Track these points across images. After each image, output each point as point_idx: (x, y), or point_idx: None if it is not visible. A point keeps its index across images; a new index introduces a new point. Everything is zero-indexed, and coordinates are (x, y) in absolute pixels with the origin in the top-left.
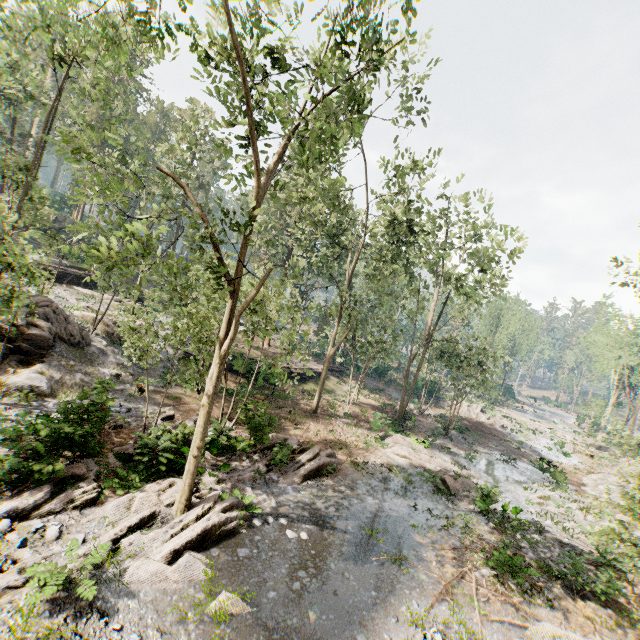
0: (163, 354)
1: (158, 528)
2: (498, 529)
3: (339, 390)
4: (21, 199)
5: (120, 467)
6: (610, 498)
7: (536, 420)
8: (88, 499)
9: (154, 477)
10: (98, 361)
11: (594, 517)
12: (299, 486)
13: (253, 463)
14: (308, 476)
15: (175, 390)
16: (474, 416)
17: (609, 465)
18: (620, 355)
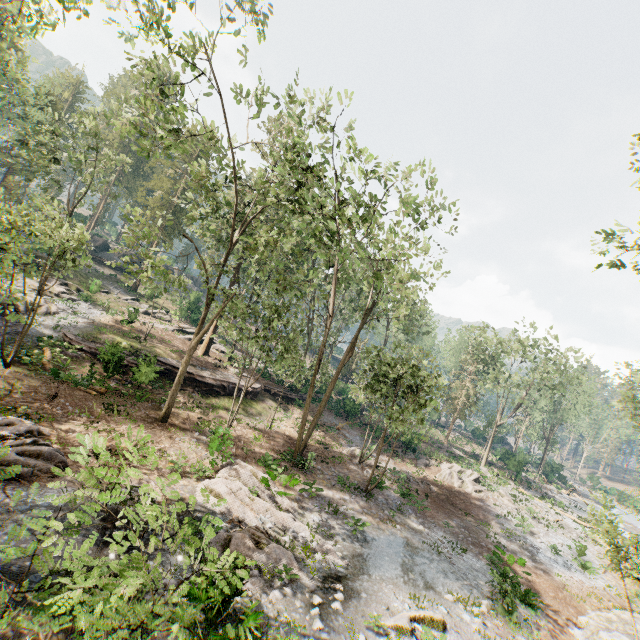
0: (32, 330)
1: None
2: None
3: (263, 415)
4: None
5: None
6: None
7: (575, 513)
8: None
9: None
10: None
11: None
12: None
13: None
14: None
15: None
16: (456, 484)
17: None
18: None
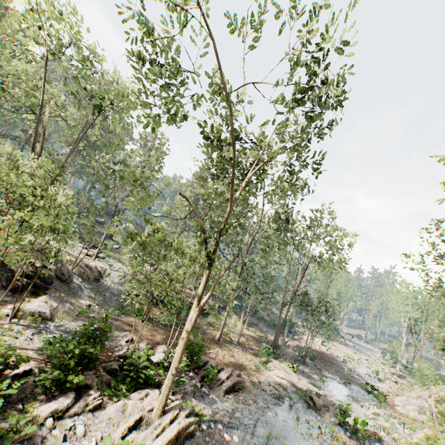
0: (115, 290)
1: (144, 428)
2: (354, 437)
3: (229, 323)
4: (51, 182)
5: (109, 379)
6: (415, 415)
7: (356, 352)
8: (97, 404)
9: (133, 388)
10: (78, 294)
11: (409, 430)
12: (223, 399)
13: (190, 379)
14: (227, 391)
15: (126, 318)
16: (318, 348)
17: (408, 390)
18: (408, 310)
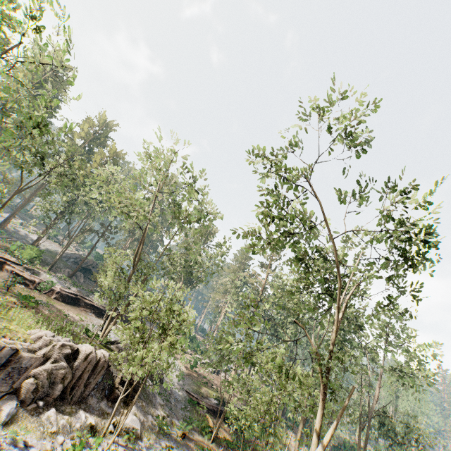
0: (177, 394)
1: None
2: None
3: (290, 445)
4: (143, 283)
5: None
6: None
7: None
8: None
9: None
10: (153, 402)
11: None
12: None
13: None
14: None
15: (196, 436)
16: None
17: None
18: None
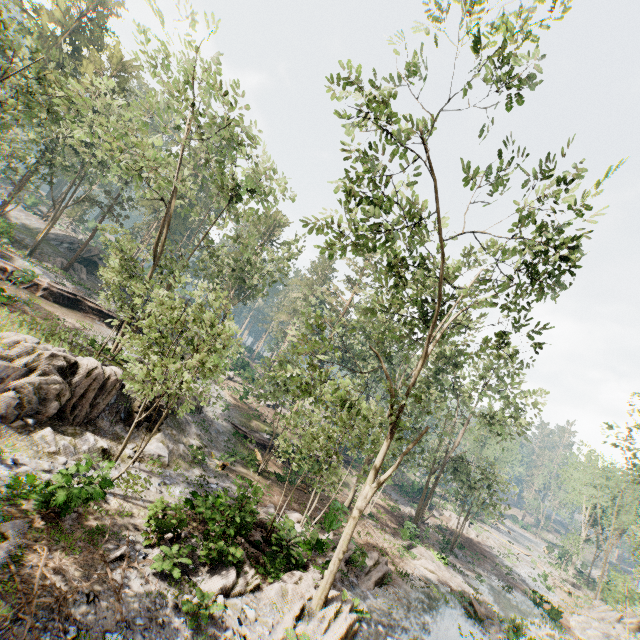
0: (219, 425)
1: (307, 620)
2: None
3: (351, 483)
4: (170, 286)
5: (255, 553)
6: None
7: (513, 543)
8: (257, 584)
9: (283, 568)
10: (187, 431)
11: None
12: (374, 592)
13: None
14: (377, 583)
15: (240, 468)
16: (464, 531)
17: (586, 606)
18: (594, 494)
